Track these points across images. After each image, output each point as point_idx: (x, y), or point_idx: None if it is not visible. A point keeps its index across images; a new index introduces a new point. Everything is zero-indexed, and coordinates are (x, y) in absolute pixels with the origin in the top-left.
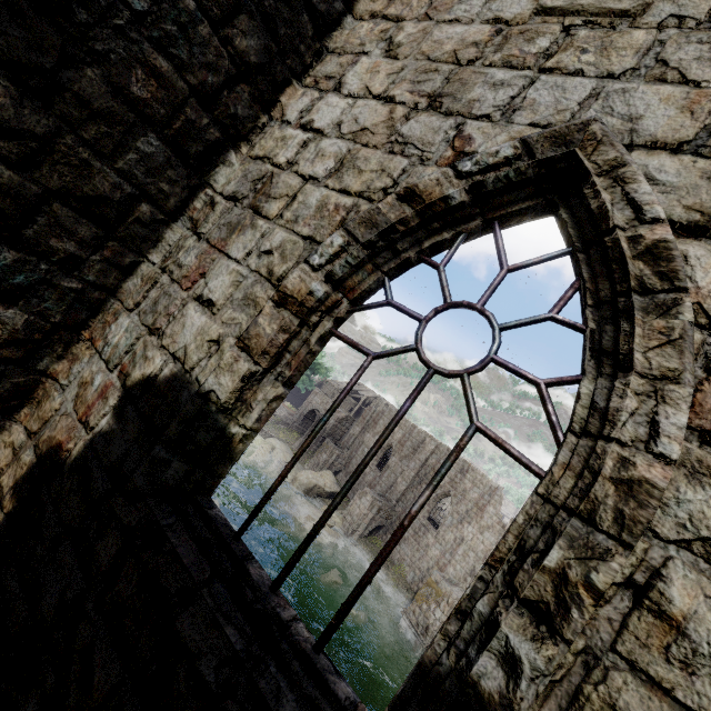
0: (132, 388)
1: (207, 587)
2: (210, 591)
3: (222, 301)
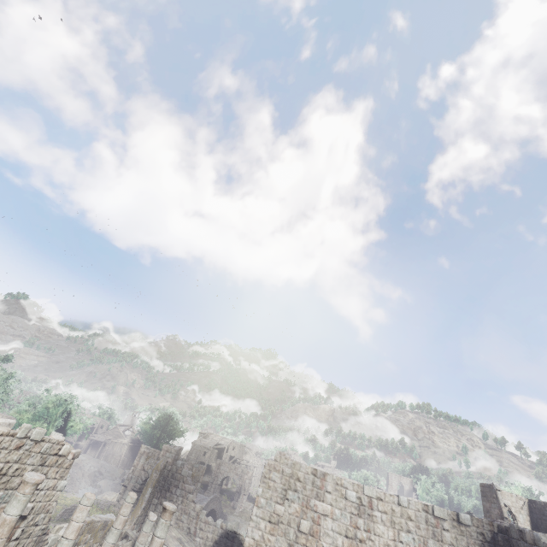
0: None
1: None
2: None
3: None
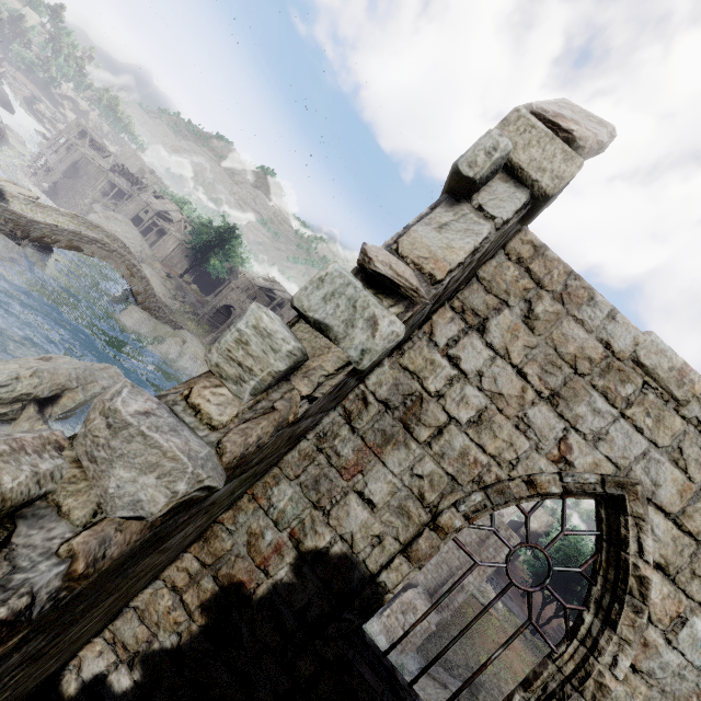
0: (307, 554)
1: (384, 696)
2: (387, 698)
3: (382, 505)
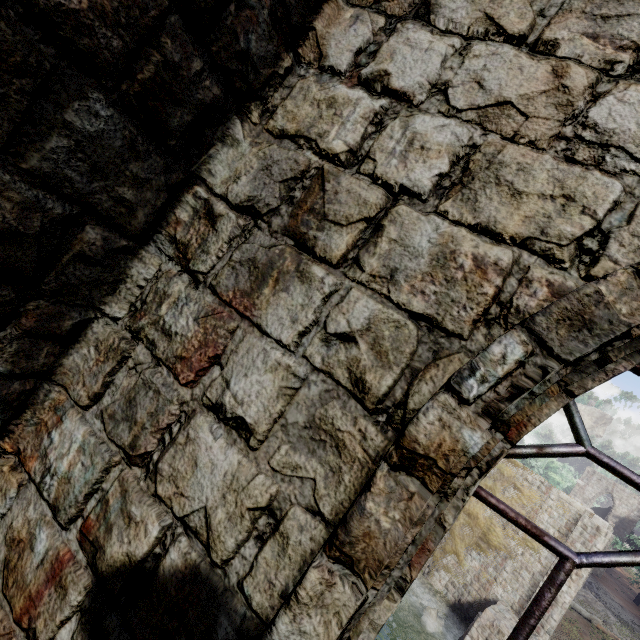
0: (111, 578)
1: None
2: None
3: (266, 427)
